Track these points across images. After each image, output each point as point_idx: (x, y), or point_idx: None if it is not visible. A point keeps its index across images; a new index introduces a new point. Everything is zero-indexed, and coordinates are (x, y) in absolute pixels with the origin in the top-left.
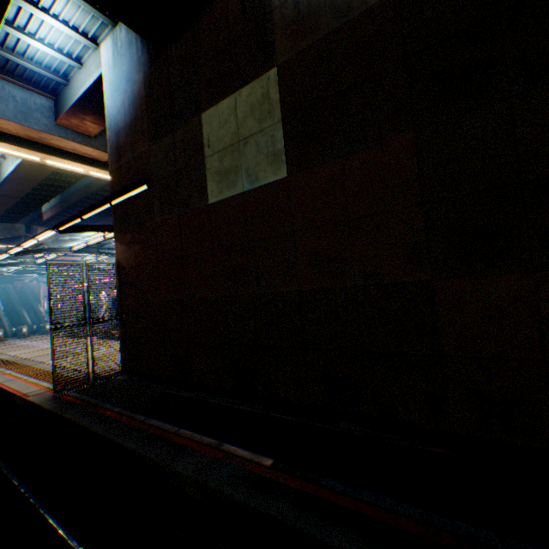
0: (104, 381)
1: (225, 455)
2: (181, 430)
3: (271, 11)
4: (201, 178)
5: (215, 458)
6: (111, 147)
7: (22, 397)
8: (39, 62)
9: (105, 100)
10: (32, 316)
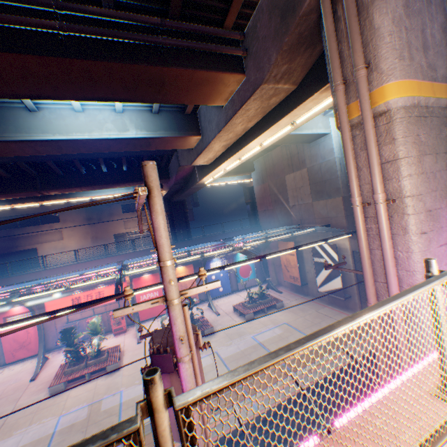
0: None
1: None
2: None
3: None
4: None
5: None
6: (342, 182)
7: None
8: None
9: (335, 152)
10: None
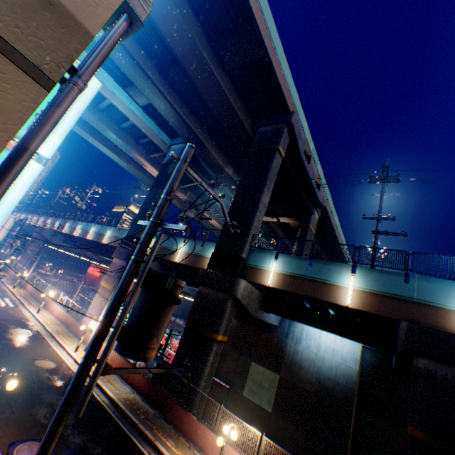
0: None
1: None
2: None
3: (284, 356)
4: (243, 382)
5: None
6: None
7: None
8: None
9: None
10: None
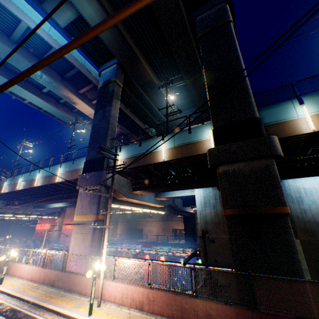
0: None
1: None
2: None
3: (293, 220)
4: None
5: None
6: (200, 226)
7: None
8: None
9: (196, 206)
10: None
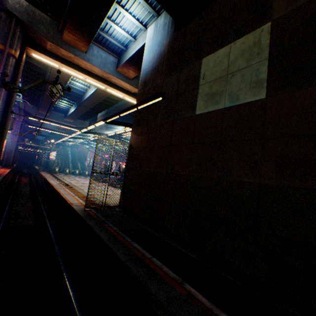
0: (109, 208)
1: (187, 295)
2: (153, 258)
3: None
4: (193, 98)
5: (180, 294)
6: (141, 81)
7: (70, 204)
8: (116, 38)
9: (144, 56)
10: (81, 166)
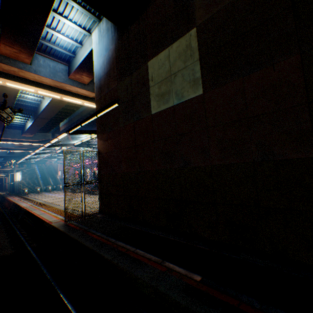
0: (90, 217)
1: (167, 270)
2: (137, 250)
3: None
4: (147, 99)
5: (161, 271)
6: (96, 87)
7: (49, 223)
8: (62, 46)
9: (94, 62)
10: (53, 181)
